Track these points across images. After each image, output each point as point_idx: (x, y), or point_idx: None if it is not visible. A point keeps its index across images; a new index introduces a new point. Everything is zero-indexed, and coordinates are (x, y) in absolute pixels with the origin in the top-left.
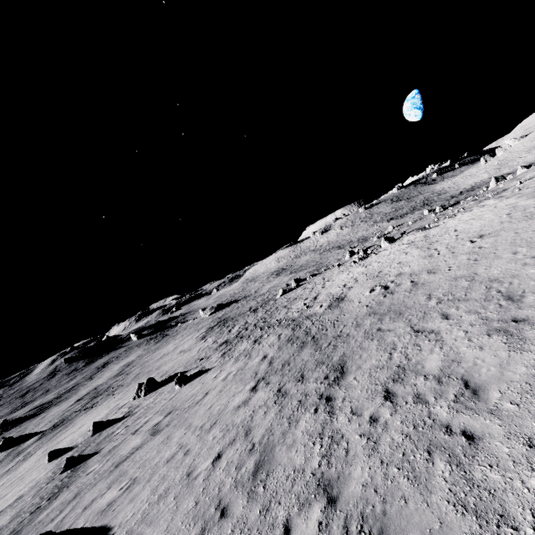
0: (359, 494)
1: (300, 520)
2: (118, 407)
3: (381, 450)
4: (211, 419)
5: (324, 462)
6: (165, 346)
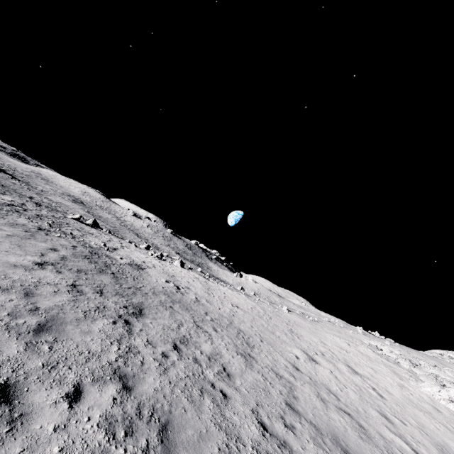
0: (152, 393)
1: (94, 389)
2: None
3: (170, 376)
4: None
5: (122, 360)
6: None
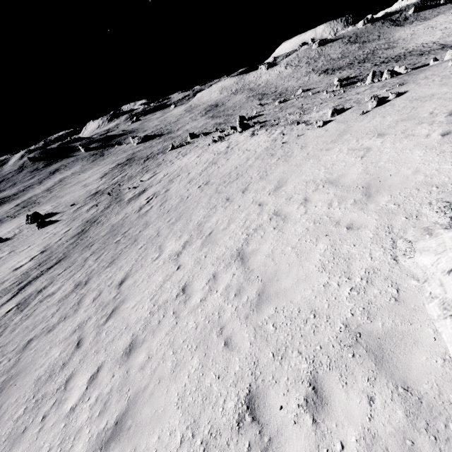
0: None
1: None
2: (19, 226)
3: None
4: (5, 271)
5: None
6: (87, 171)
